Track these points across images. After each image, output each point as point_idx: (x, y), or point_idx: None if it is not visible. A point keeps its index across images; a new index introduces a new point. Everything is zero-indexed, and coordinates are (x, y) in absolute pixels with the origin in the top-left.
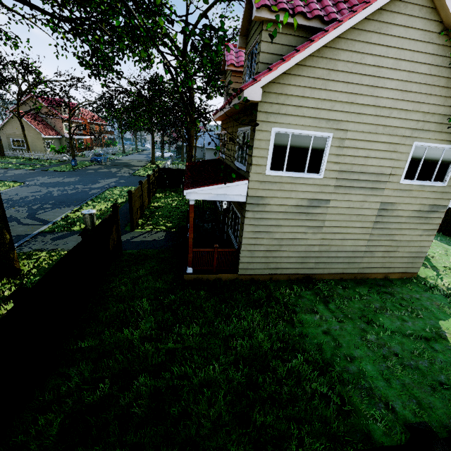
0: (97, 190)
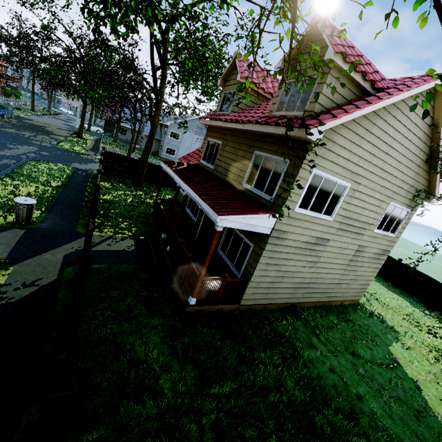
0: (11, 160)
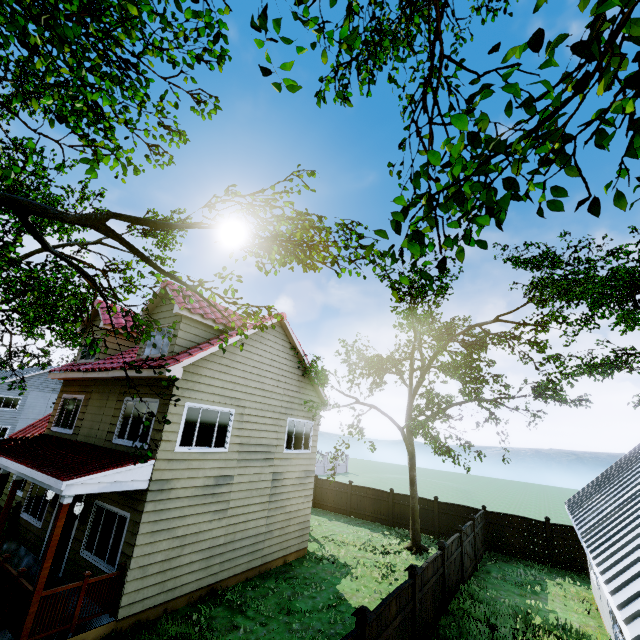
0: None
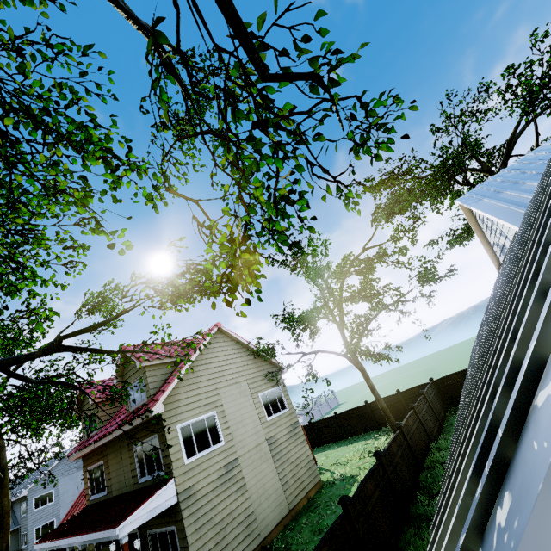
0: None
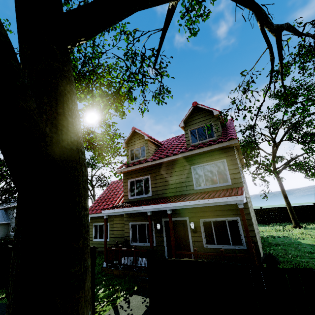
0: None
